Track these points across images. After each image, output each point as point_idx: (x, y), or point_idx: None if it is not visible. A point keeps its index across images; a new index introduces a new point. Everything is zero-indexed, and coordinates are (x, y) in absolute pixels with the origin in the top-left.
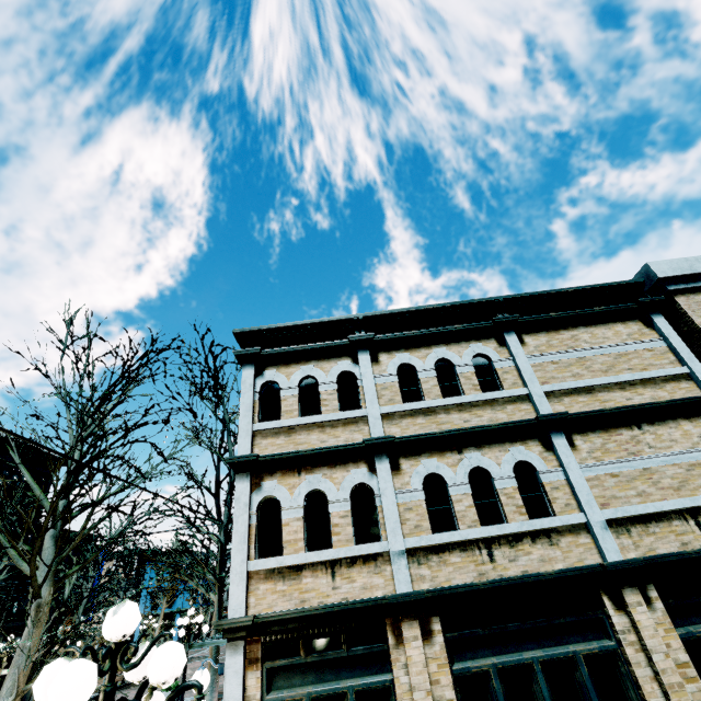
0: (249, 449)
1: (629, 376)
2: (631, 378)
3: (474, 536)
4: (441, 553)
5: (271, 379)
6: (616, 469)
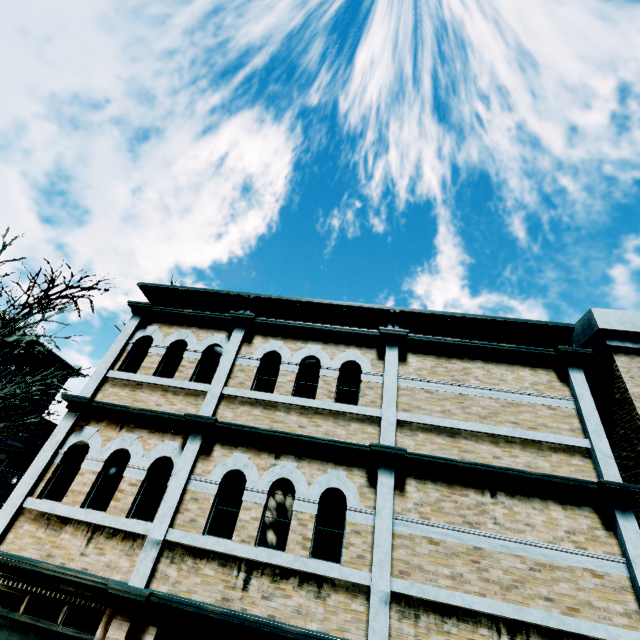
0: (91, 392)
1: (508, 430)
2: (509, 433)
3: (239, 553)
4: (199, 559)
5: (149, 334)
6: (439, 535)
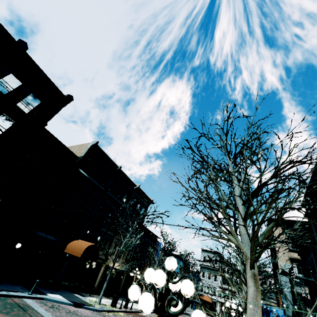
0: None
1: None
2: None
3: None
4: None
5: None
6: None
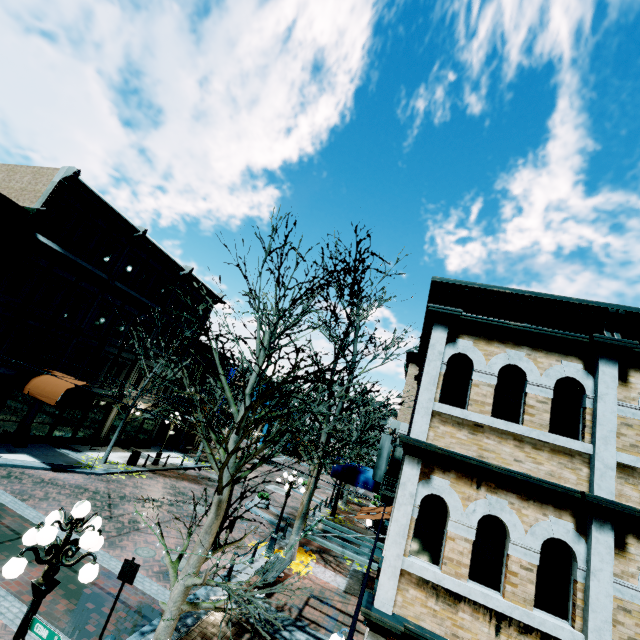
0: (425, 432)
1: None
2: None
3: None
4: None
5: (464, 352)
6: None
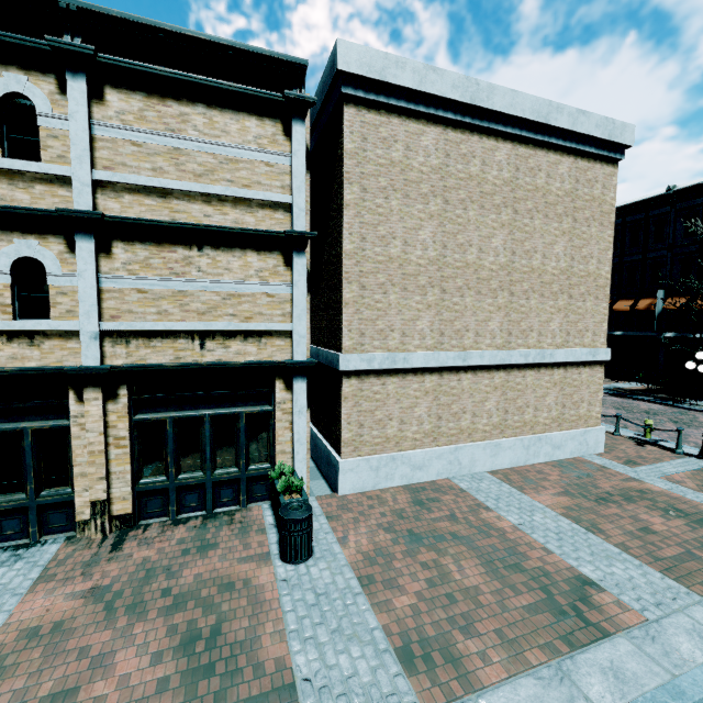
0: None
1: (221, 189)
2: (221, 192)
3: None
4: None
5: None
6: (147, 286)
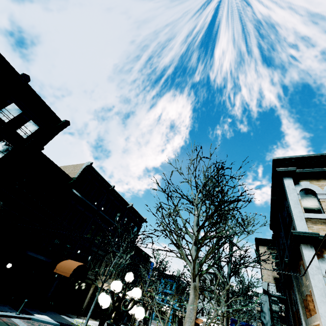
0: (306, 229)
1: None
2: None
3: None
4: None
5: (306, 187)
6: None
